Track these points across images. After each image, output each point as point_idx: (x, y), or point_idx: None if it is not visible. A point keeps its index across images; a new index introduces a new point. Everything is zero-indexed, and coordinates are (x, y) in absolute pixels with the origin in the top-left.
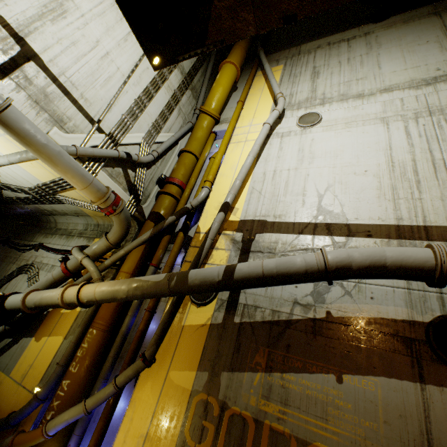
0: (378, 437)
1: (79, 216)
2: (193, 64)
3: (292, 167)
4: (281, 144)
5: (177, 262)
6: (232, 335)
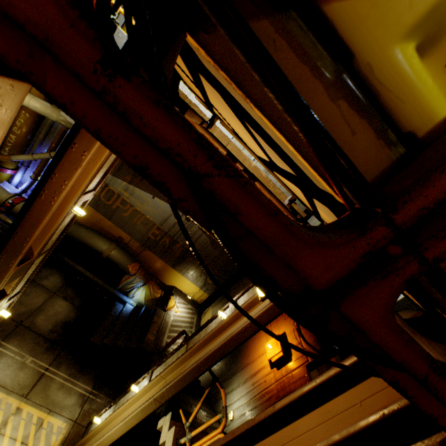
0: (155, 214)
1: None
2: None
3: None
4: None
5: None
6: (119, 163)
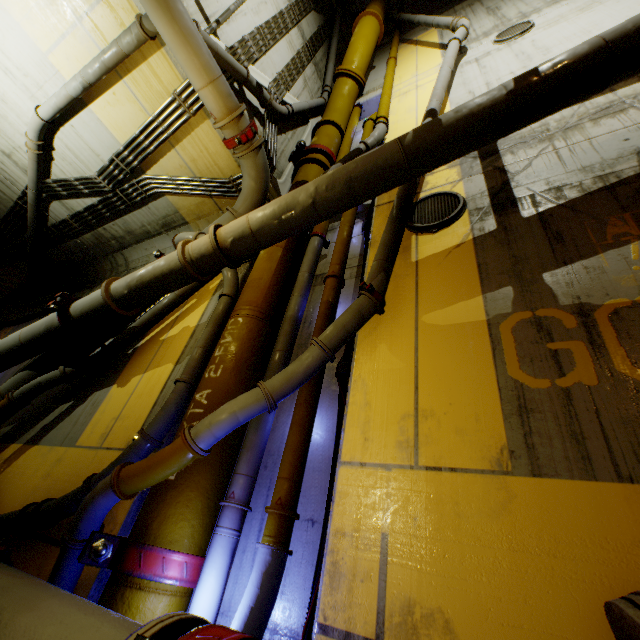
0: None
1: (168, 232)
2: (314, 33)
3: (515, 69)
4: (480, 65)
5: (354, 234)
6: (532, 230)
